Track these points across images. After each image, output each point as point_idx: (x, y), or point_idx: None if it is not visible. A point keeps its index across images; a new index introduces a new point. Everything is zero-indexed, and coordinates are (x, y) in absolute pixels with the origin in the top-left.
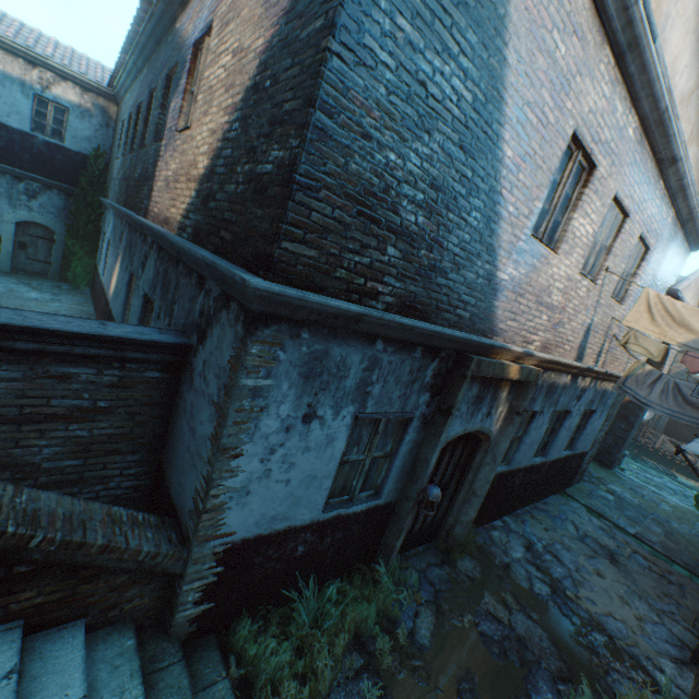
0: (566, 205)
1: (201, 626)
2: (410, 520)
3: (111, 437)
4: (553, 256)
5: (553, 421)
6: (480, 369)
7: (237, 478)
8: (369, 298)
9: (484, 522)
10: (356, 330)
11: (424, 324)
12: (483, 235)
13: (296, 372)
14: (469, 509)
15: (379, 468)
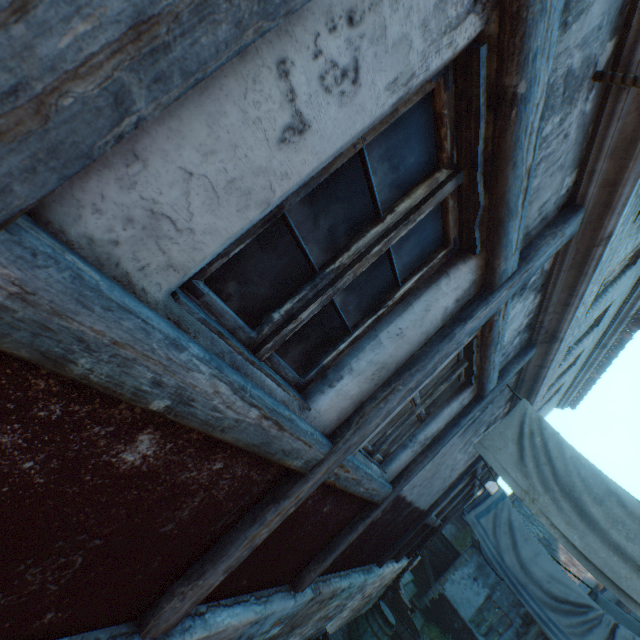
0: None
1: (425, 609)
2: None
3: (434, 563)
4: None
5: None
6: None
7: (453, 575)
8: None
9: None
10: None
11: None
12: None
13: (476, 563)
14: None
15: (493, 634)
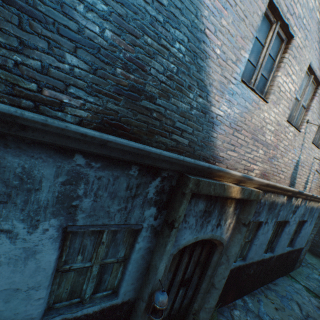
0: (271, 67)
1: None
2: (145, 318)
3: None
4: (263, 102)
5: (276, 227)
6: (199, 188)
7: None
8: (52, 108)
9: (228, 302)
10: (35, 140)
11: (118, 139)
12: (191, 69)
13: None
14: (210, 298)
15: (114, 271)
